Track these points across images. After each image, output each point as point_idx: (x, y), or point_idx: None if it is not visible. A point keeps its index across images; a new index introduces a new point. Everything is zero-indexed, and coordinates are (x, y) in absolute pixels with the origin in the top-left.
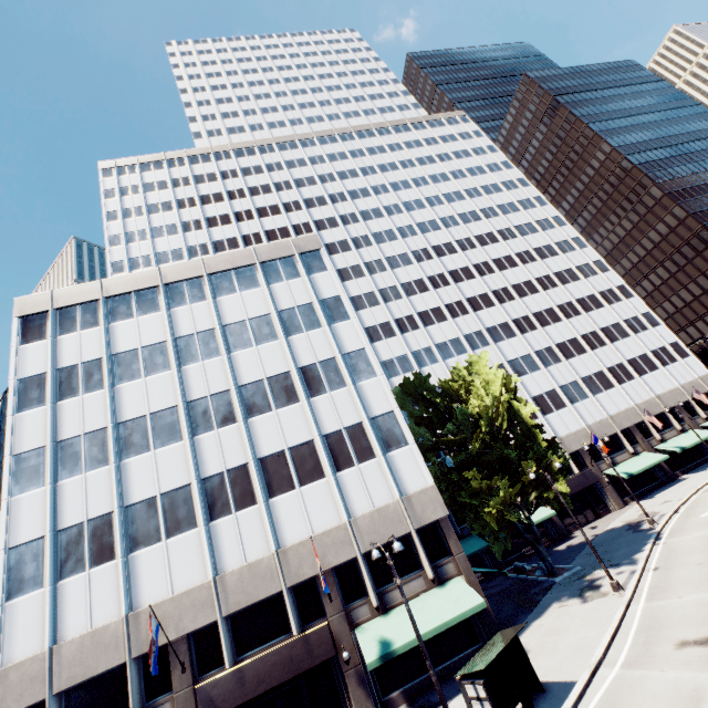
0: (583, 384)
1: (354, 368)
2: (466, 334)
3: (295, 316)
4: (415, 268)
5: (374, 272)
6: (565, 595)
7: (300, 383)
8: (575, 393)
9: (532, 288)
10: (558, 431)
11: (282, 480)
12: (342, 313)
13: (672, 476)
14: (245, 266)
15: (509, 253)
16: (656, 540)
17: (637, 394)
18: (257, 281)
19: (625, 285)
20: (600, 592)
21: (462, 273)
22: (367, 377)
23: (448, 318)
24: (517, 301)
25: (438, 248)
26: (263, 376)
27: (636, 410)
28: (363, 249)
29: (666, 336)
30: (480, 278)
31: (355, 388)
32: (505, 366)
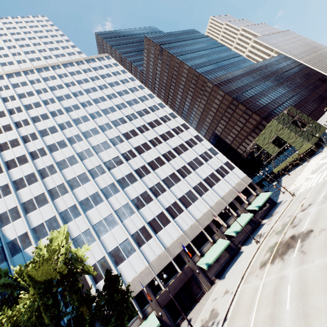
0: (179, 202)
1: None
2: (103, 188)
3: None
4: (69, 149)
5: (36, 158)
6: None
7: None
8: (176, 210)
9: (147, 146)
10: (166, 243)
11: None
12: None
13: (236, 250)
14: None
15: (133, 128)
16: None
17: (211, 199)
18: None
19: (199, 135)
20: None
21: (103, 146)
22: None
23: (91, 179)
24: (138, 157)
25: (87, 132)
26: None
27: (211, 211)
28: (30, 142)
29: (222, 159)
30: (114, 147)
31: None
32: (129, 204)
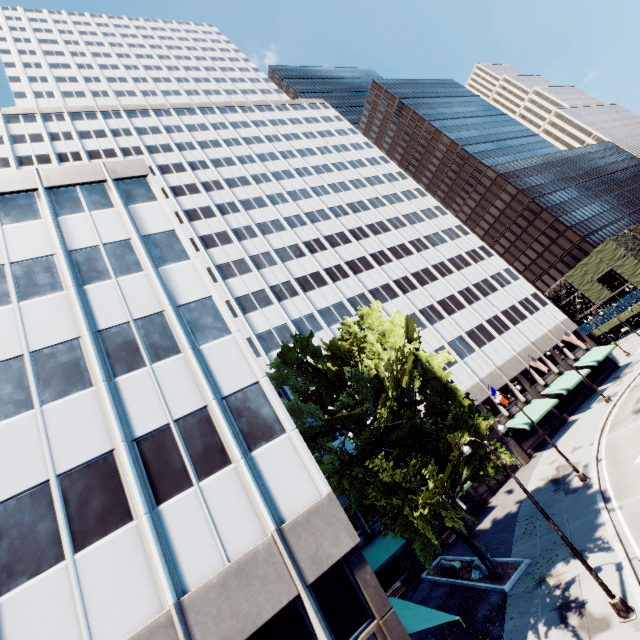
0: (468, 338)
1: (195, 325)
2: (349, 298)
3: (99, 257)
4: (289, 233)
5: (243, 238)
6: (538, 624)
7: (94, 354)
8: (463, 348)
9: (407, 250)
10: None
11: (34, 547)
12: (177, 252)
13: (562, 419)
14: (17, 191)
15: (381, 220)
16: (605, 503)
17: (516, 343)
18: (36, 211)
19: (485, 246)
20: (592, 616)
21: (339, 238)
22: (216, 336)
23: (329, 282)
24: (394, 263)
25: (311, 214)
26: (24, 350)
27: (519, 359)
28: (230, 215)
29: (527, 288)
30: (357, 242)
31: (196, 354)
32: None
